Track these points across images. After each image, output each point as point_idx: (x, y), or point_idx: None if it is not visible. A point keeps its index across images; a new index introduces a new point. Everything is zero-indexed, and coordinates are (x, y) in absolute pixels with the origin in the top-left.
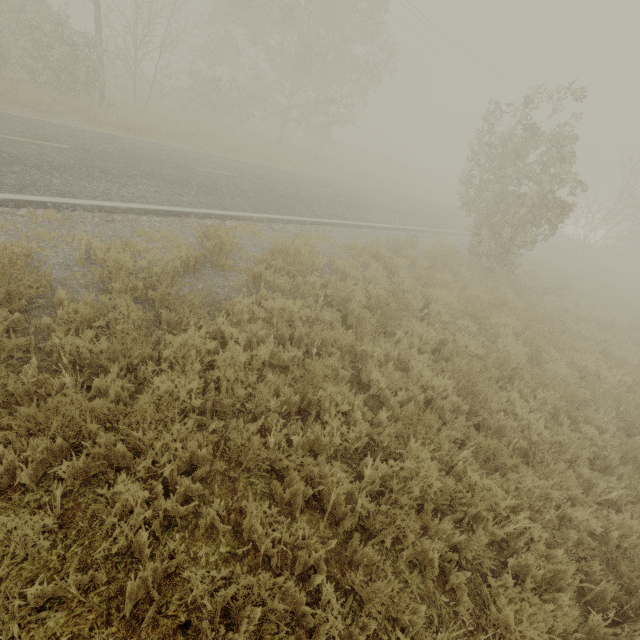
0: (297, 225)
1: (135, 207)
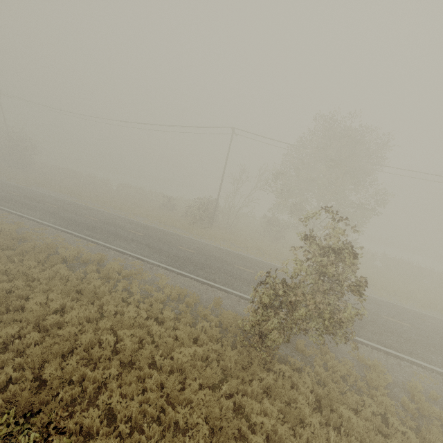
0: (169, 271)
1: (116, 248)
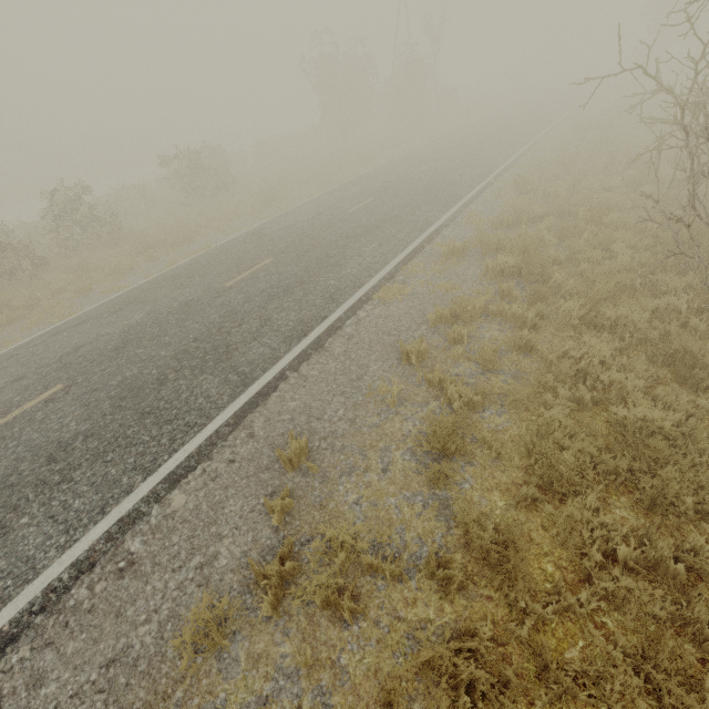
0: None
1: None
